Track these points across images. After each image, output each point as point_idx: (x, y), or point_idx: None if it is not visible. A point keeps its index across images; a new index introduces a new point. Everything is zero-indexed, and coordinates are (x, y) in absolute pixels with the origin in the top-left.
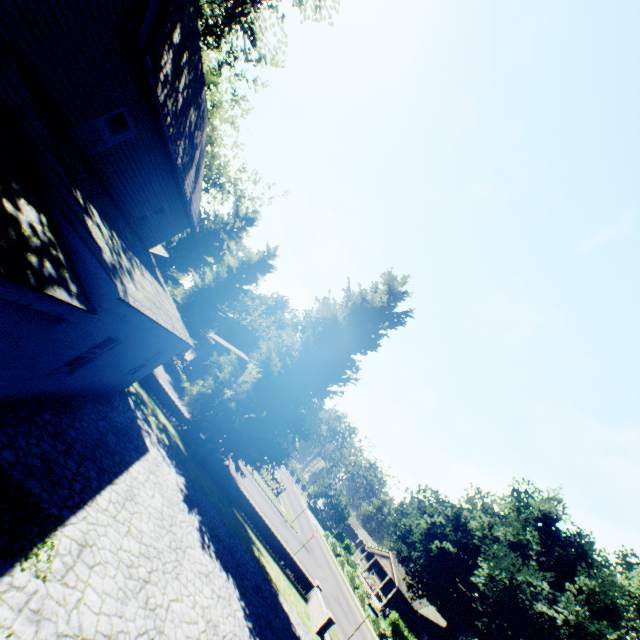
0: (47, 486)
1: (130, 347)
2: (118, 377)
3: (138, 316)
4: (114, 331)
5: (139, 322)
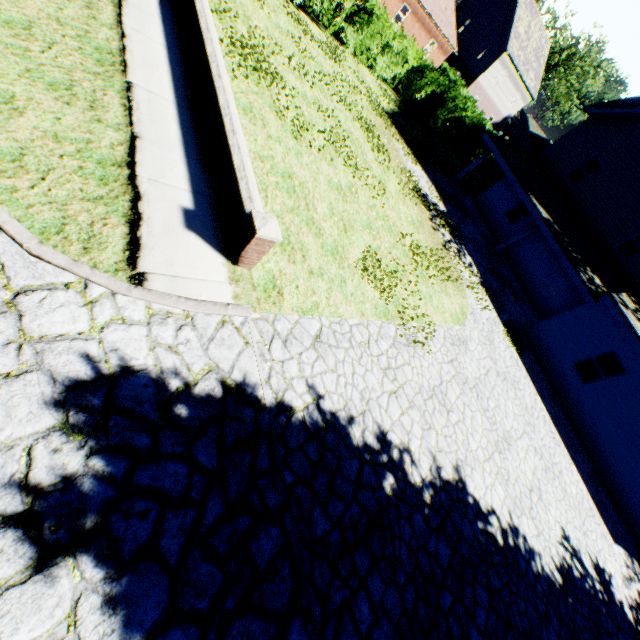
0: (529, 365)
1: (636, 399)
2: (633, 481)
3: (630, 334)
4: (614, 345)
5: (634, 346)
